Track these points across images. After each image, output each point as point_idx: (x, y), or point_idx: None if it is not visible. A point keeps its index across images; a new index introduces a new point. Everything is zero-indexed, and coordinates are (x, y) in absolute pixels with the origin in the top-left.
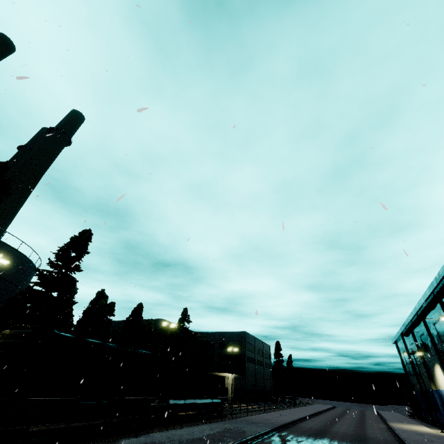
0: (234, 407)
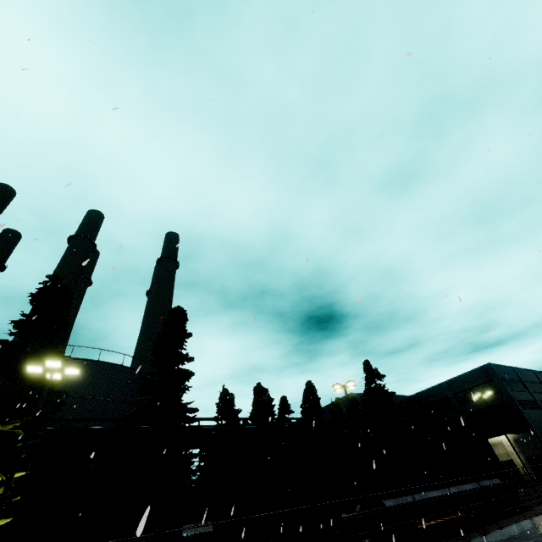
0: (540, 487)
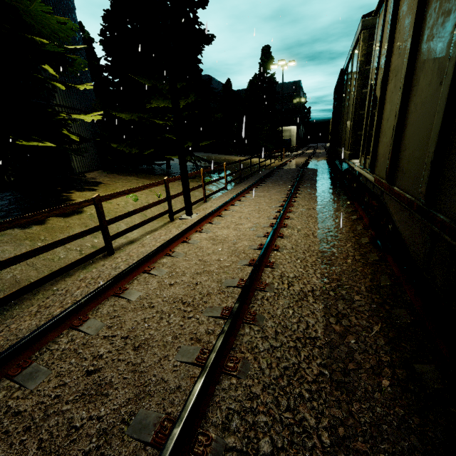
0: None
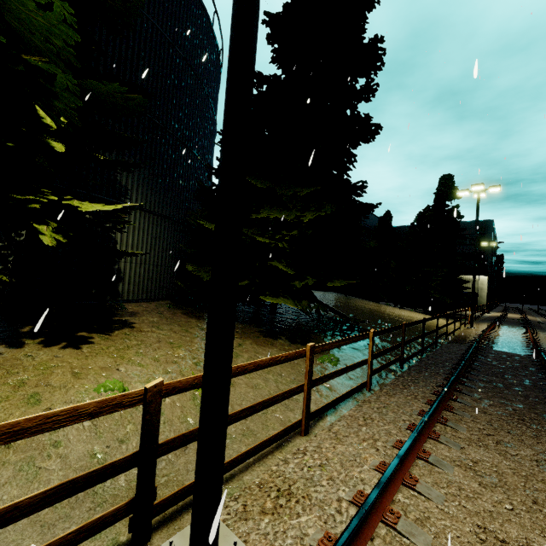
0: None
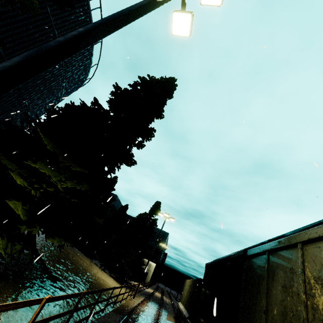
0: None
